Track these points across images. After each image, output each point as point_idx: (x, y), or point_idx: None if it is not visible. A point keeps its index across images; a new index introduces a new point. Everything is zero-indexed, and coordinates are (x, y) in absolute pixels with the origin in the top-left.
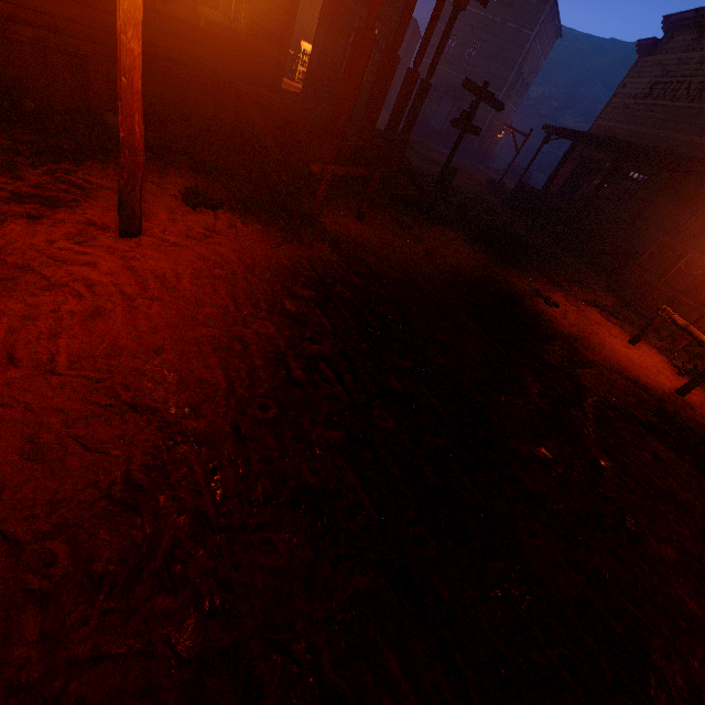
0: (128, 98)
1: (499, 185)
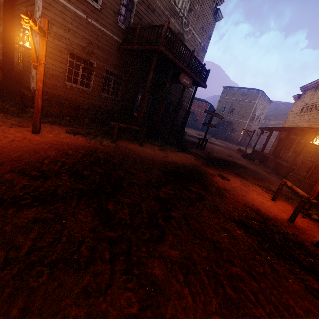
0: (38, 96)
1: (243, 151)
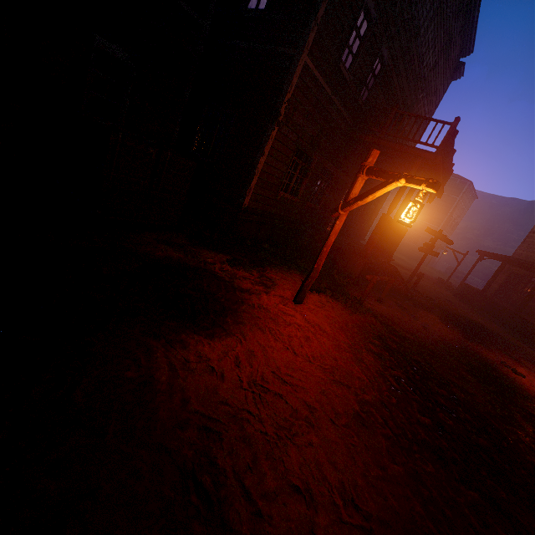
0: (323, 254)
1: (447, 283)
